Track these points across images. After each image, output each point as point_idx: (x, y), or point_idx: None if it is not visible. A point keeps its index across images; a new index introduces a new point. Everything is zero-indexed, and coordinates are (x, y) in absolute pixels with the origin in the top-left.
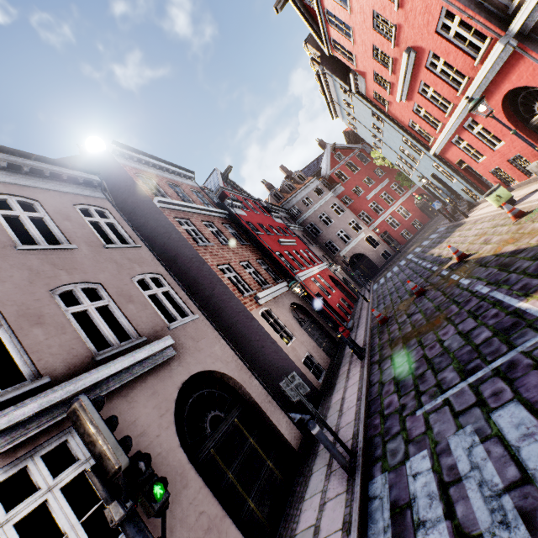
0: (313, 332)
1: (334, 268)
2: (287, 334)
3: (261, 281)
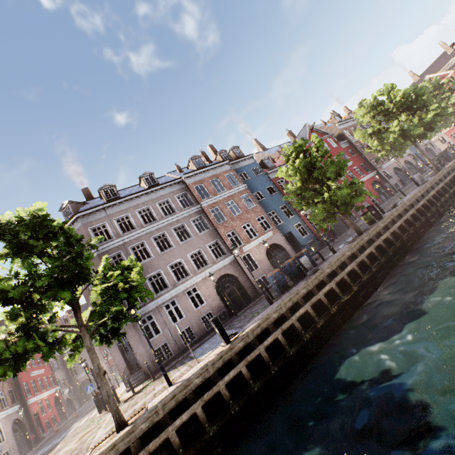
0: (19, 438)
1: (65, 390)
2: (3, 437)
3: (5, 403)
